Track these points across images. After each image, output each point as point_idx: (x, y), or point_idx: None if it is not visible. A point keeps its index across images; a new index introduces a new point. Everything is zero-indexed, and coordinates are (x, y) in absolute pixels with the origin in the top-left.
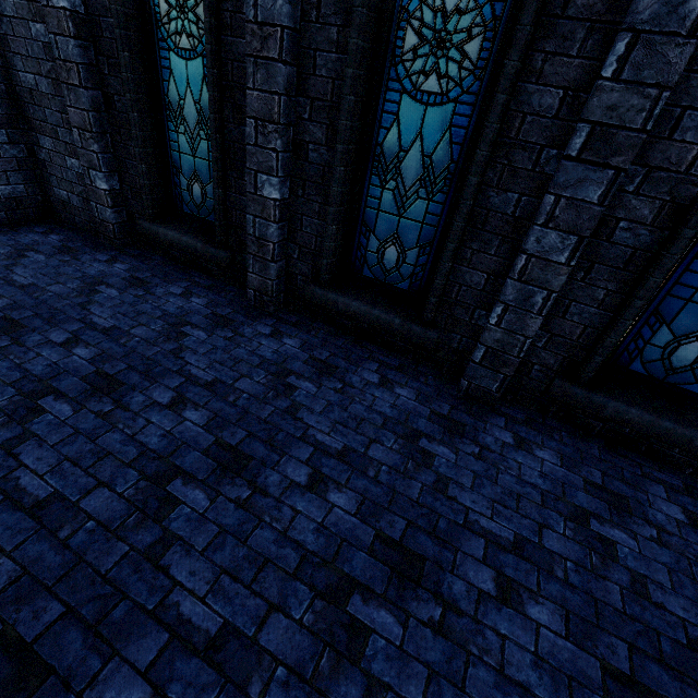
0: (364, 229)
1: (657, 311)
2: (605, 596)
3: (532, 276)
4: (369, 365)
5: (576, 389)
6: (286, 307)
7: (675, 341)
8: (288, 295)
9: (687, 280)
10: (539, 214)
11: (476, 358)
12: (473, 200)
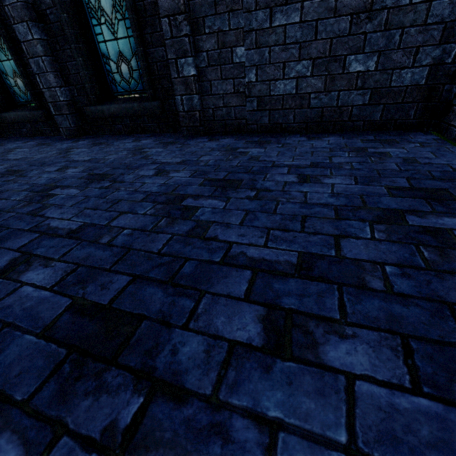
0: (5, 75)
1: (102, 54)
2: (42, 160)
3: (32, 53)
4: (25, 140)
5: (92, 108)
6: (4, 136)
7: (118, 66)
8: (0, 128)
9: (97, 31)
10: (10, 19)
11: (53, 112)
12: (5, 30)
